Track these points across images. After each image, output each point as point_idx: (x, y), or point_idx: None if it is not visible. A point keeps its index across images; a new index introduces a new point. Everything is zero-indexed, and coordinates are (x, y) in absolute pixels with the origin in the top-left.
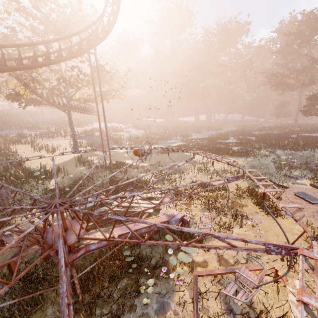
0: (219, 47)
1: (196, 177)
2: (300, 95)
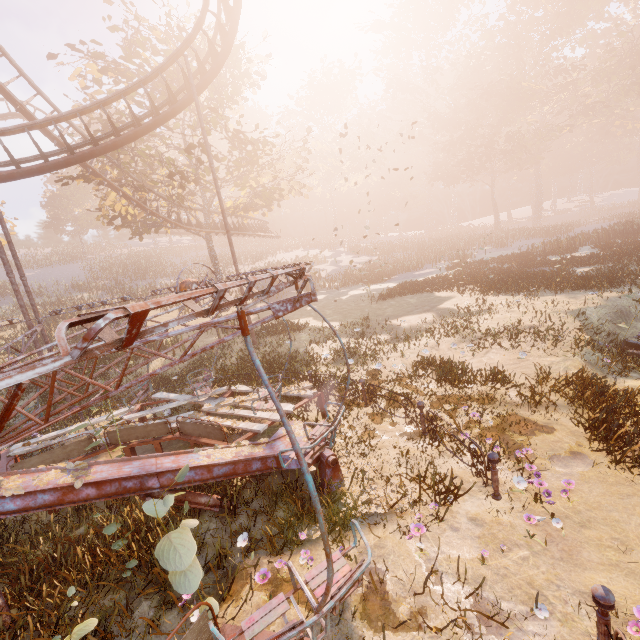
0: (549, 29)
1: (436, 349)
2: None
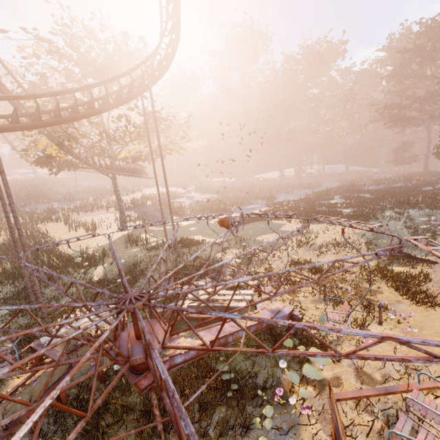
0: (306, 77)
1: (296, 254)
2: (428, 132)
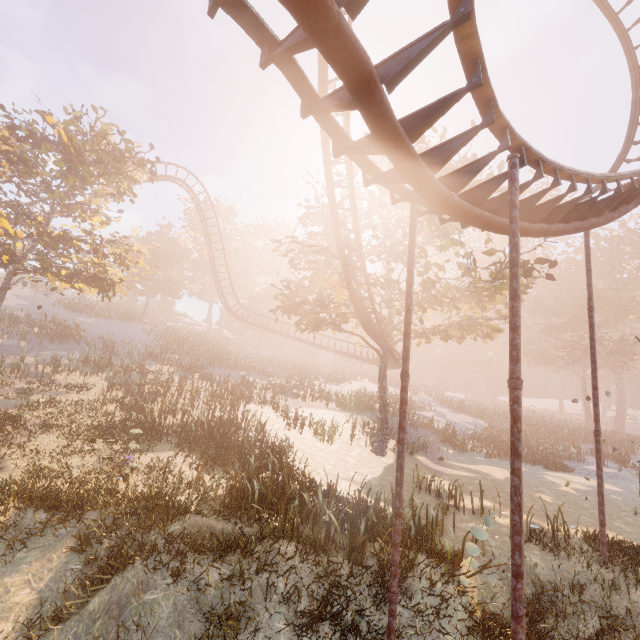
0: None
1: None
2: None
